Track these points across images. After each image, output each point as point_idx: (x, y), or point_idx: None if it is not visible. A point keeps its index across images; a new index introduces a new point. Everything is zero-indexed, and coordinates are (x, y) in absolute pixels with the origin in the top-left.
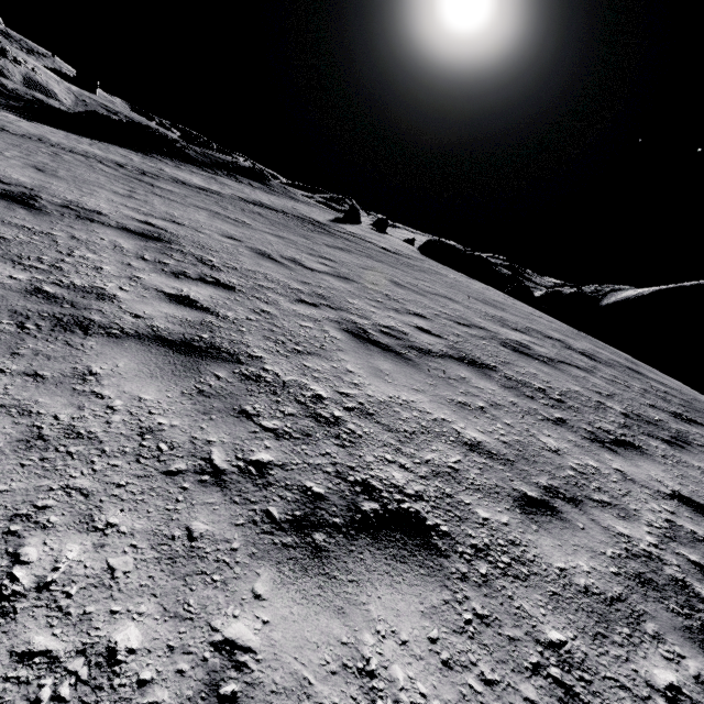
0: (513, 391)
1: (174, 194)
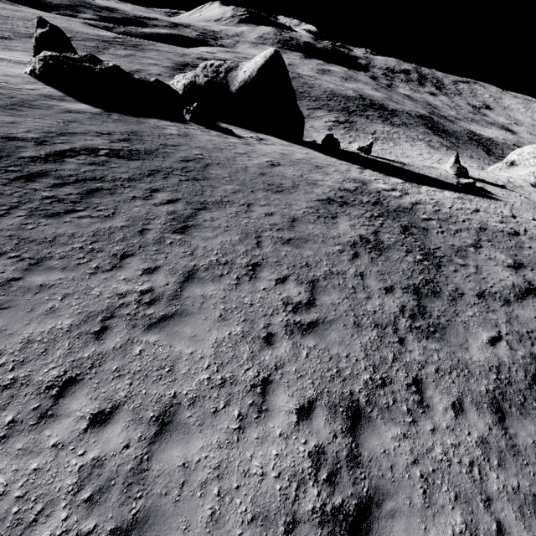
0: (437, 296)
1: None
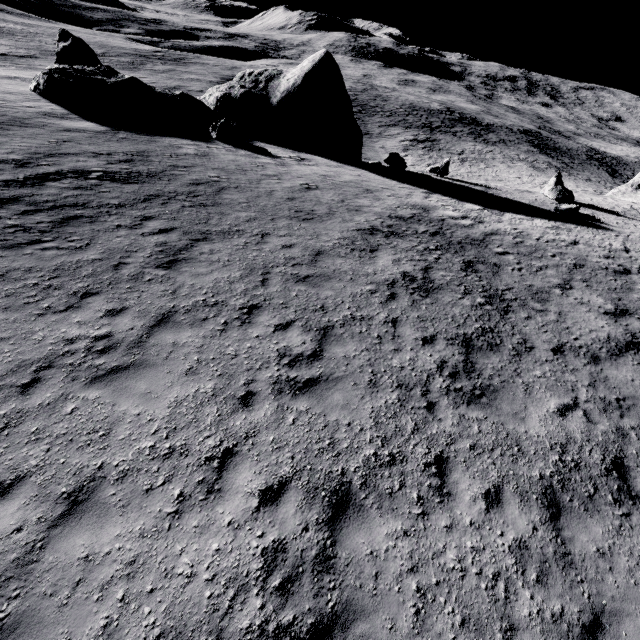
0: (494, 349)
1: None
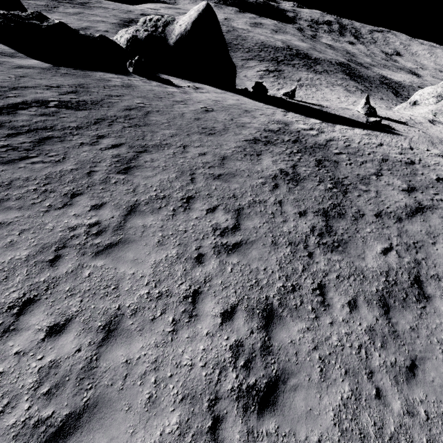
0: (342, 217)
1: None
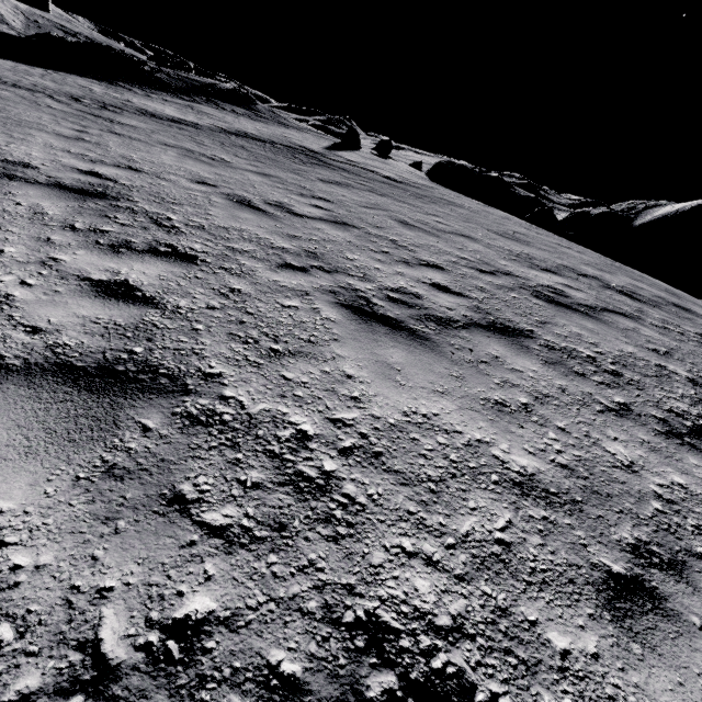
0: (558, 367)
1: (138, 130)
